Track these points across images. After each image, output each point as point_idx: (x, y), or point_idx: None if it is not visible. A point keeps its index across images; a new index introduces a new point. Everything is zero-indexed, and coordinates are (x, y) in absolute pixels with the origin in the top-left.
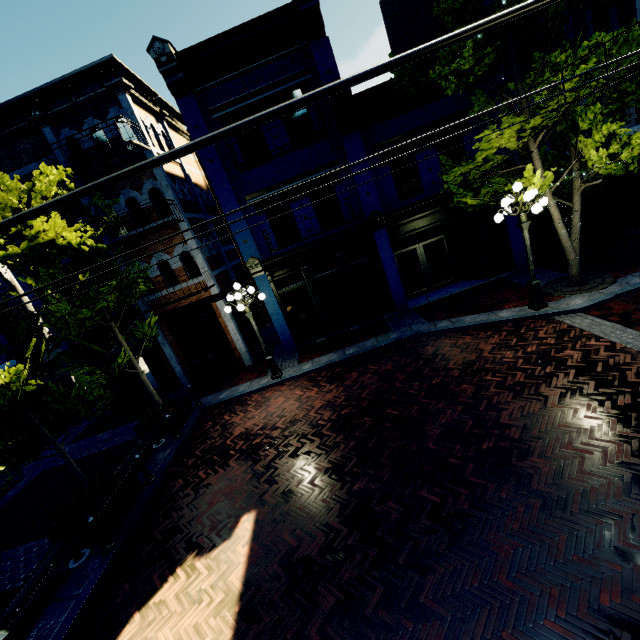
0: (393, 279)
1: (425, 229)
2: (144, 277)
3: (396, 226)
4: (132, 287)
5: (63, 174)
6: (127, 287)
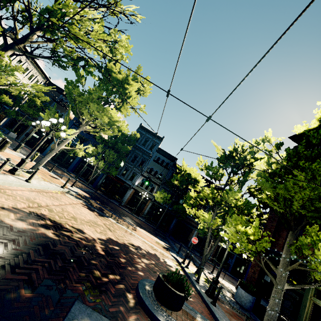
0: (74, 163)
1: (91, 165)
2: (39, 115)
3: (85, 157)
4: (36, 115)
5: (49, 99)
6: (35, 114)
